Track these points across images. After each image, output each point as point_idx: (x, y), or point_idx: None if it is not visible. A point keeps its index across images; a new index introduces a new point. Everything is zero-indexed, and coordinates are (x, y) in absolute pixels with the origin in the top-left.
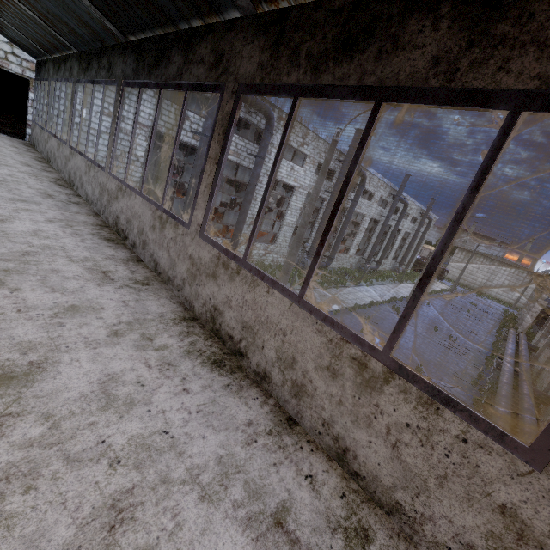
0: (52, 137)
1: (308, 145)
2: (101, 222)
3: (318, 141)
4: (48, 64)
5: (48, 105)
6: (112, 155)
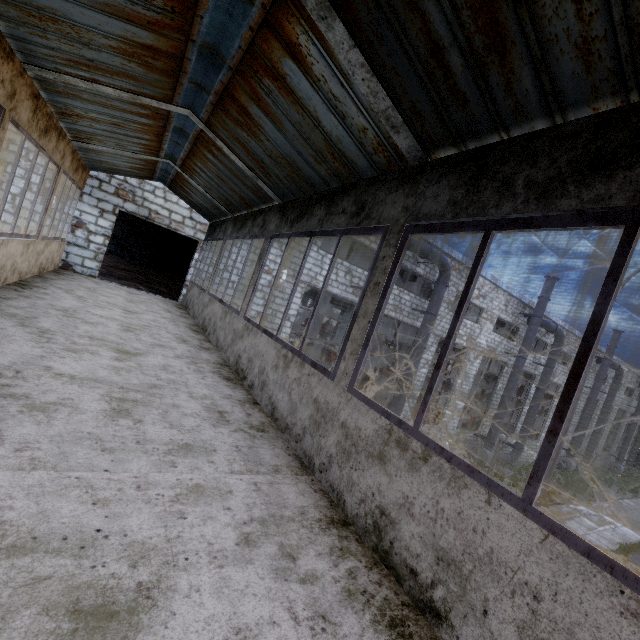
0: (216, 302)
1: (485, 297)
2: (325, 499)
3: (496, 292)
4: (226, 224)
5: (217, 265)
6: (361, 354)
